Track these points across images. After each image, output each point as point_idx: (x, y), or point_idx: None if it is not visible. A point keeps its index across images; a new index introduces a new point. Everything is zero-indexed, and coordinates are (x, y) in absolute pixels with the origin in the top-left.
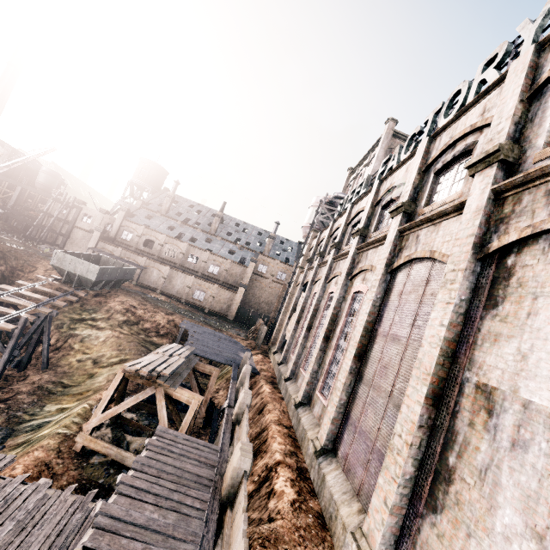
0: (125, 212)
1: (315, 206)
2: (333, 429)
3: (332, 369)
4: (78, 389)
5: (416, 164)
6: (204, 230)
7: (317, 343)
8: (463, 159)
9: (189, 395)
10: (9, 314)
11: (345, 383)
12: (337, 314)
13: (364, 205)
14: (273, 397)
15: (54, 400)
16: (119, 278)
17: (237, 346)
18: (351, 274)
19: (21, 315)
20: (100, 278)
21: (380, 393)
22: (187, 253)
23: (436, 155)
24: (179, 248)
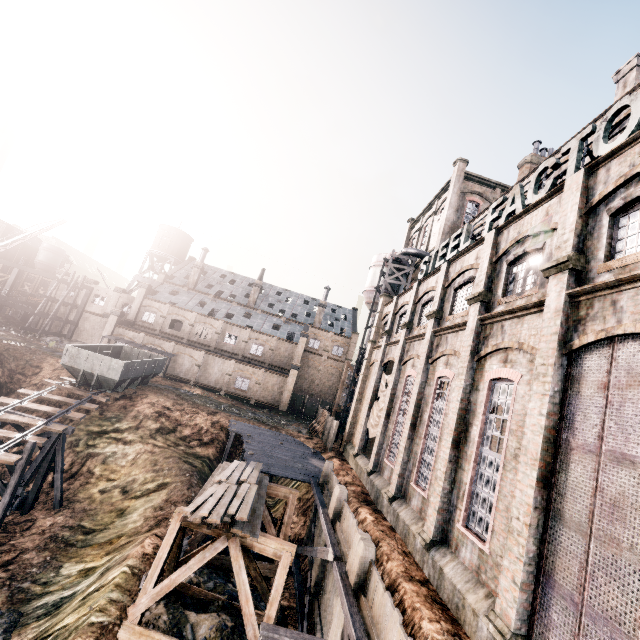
0: (146, 289)
1: (378, 266)
2: (523, 600)
3: (477, 492)
4: (106, 535)
5: (571, 205)
6: (241, 303)
7: (441, 451)
8: None
9: (276, 546)
10: (11, 438)
11: (530, 525)
12: (465, 410)
13: (473, 262)
14: (381, 529)
15: (74, 555)
16: (146, 372)
17: (304, 450)
18: (476, 353)
19: (26, 439)
20: (125, 376)
21: (619, 550)
22: (223, 332)
23: (608, 191)
24: (213, 328)
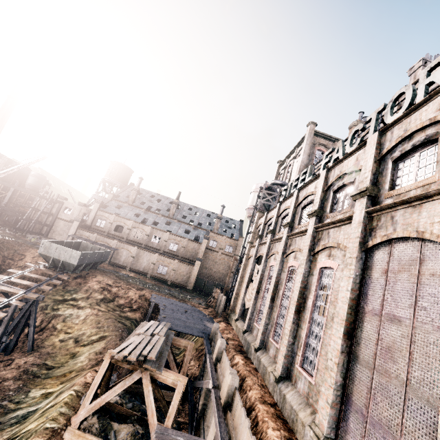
0: (100, 204)
1: (256, 192)
2: (333, 414)
3: (310, 343)
4: (61, 370)
5: (370, 154)
6: (163, 215)
7: (288, 315)
8: (424, 147)
9: (174, 377)
10: (0, 302)
11: (338, 363)
12: (304, 288)
13: (313, 190)
14: (248, 369)
15: (39, 383)
16: (96, 260)
17: (201, 316)
18: (312, 250)
19: (11, 303)
20: (81, 262)
21: (389, 379)
22: (151, 234)
23: (391, 146)
24: (144, 231)
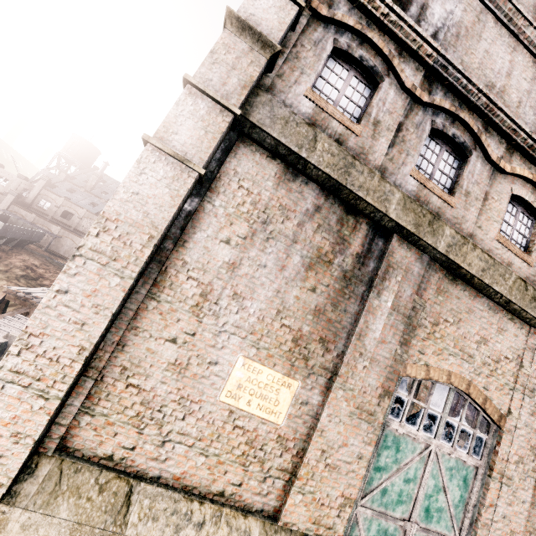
0: (46, 182)
1: None
2: None
3: None
4: None
5: None
6: None
7: None
8: None
9: None
10: None
11: None
12: None
13: None
14: None
15: None
16: (24, 238)
17: None
18: None
19: None
20: (4, 234)
21: None
22: None
23: None
24: None
